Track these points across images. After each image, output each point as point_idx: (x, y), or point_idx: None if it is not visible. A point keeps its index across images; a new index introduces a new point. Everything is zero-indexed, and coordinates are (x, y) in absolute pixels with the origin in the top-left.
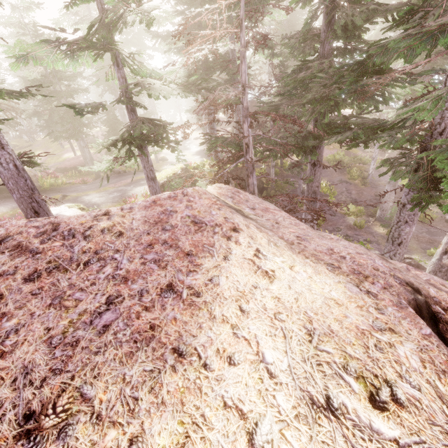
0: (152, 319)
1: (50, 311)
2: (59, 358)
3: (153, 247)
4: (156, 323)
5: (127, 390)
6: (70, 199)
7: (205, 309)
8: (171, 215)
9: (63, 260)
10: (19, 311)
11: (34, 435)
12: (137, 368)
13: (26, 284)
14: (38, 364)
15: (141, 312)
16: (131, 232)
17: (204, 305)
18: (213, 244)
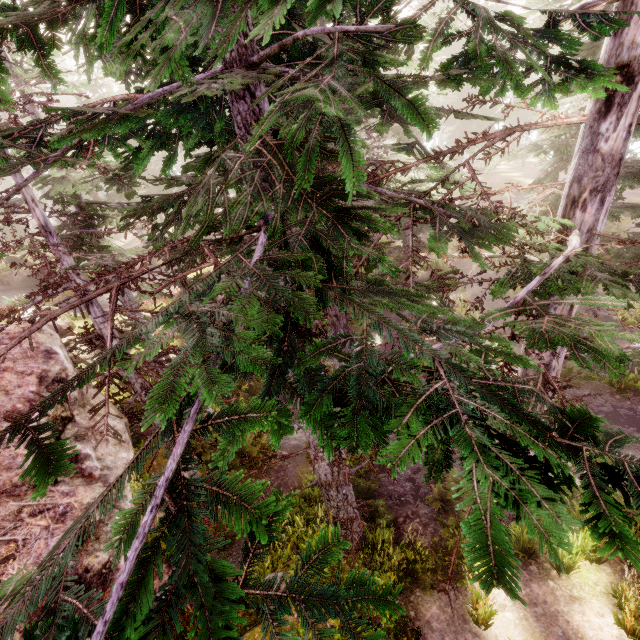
0: None
1: None
2: None
3: None
4: None
5: None
6: None
7: None
8: None
9: None
10: None
11: None
12: None
13: None
14: None
15: None
16: None
17: None
18: None
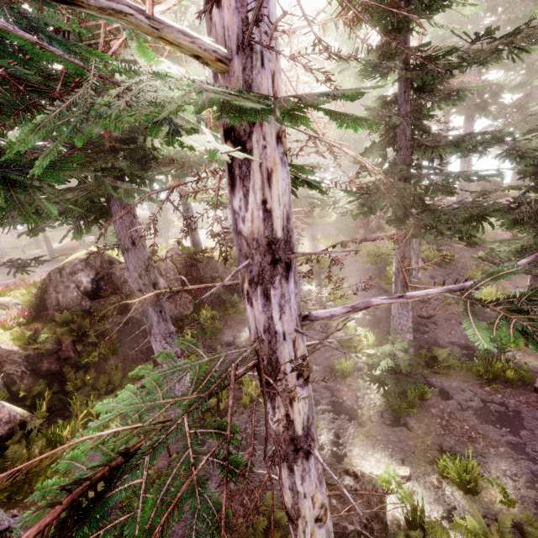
0: None
1: None
2: None
3: None
4: None
5: None
6: None
7: None
8: None
9: None
10: None
11: None
12: None
13: None
14: None
15: None
16: None
17: None
18: None
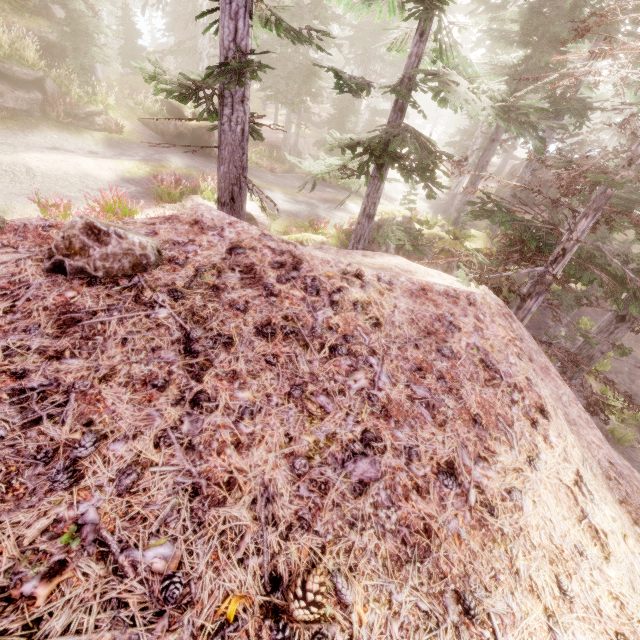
0: (427, 515)
1: (290, 406)
2: (306, 500)
3: (425, 376)
4: (433, 525)
5: (394, 627)
6: (250, 186)
7: (502, 547)
8: (451, 330)
9: (303, 325)
10: (252, 381)
11: (283, 620)
12: (407, 595)
13: (259, 339)
14: (280, 492)
15: (411, 490)
16: (392, 328)
17: (500, 536)
18: (512, 423)
